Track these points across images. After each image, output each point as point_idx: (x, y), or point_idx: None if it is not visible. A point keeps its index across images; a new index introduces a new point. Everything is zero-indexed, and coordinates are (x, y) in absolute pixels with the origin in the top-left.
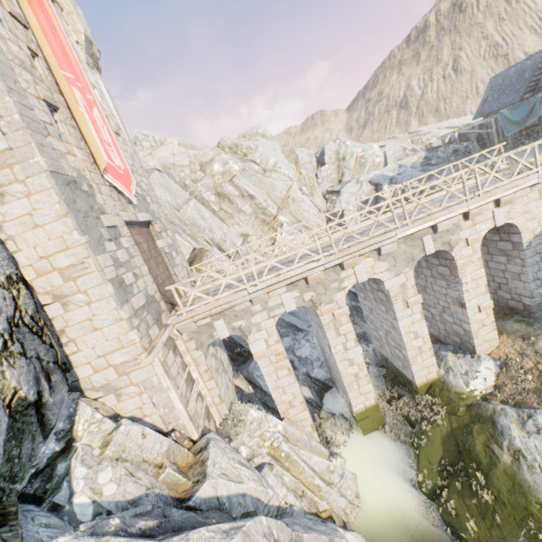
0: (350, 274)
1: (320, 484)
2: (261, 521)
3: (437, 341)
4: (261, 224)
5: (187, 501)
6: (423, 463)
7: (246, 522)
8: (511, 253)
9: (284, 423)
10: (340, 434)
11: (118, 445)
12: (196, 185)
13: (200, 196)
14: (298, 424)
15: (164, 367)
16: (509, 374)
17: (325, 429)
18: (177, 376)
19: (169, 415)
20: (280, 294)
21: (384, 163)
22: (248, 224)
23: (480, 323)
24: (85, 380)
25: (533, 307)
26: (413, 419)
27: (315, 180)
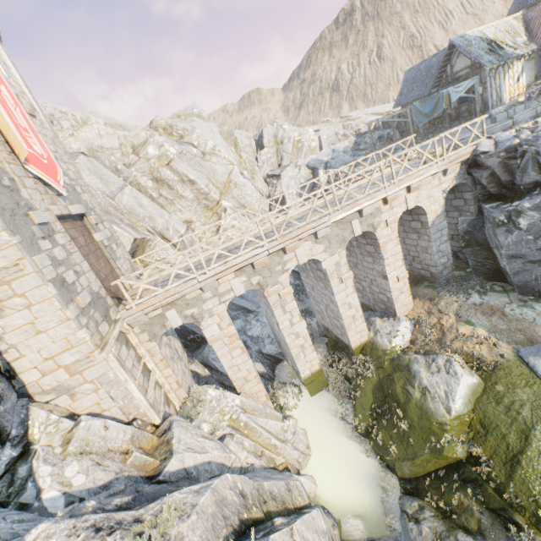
0: (292, 257)
1: (276, 443)
2: (227, 478)
3: (368, 309)
4: (204, 210)
5: (157, 477)
6: (359, 410)
7: (213, 481)
8: (421, 231)
9: (241, 397)
10: (292, 399)
11: (81, 440)
12: (129, 170)
13: (135, 181)
14: (254, 396)
15: (120, 361)
16: (420, 330)
17: (278, 397)
18: (133, 368)
19: (129, 406)
20: (229, 280)
21: (319, 148)
22: (191, 211)
23: (399, 291)
24: (32, 385)
25: (437, 274)
26: (351, 377)
27: (256, 164)
